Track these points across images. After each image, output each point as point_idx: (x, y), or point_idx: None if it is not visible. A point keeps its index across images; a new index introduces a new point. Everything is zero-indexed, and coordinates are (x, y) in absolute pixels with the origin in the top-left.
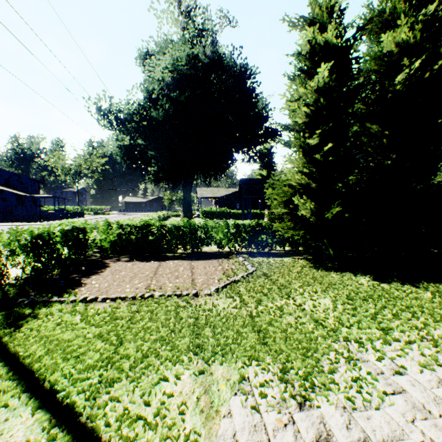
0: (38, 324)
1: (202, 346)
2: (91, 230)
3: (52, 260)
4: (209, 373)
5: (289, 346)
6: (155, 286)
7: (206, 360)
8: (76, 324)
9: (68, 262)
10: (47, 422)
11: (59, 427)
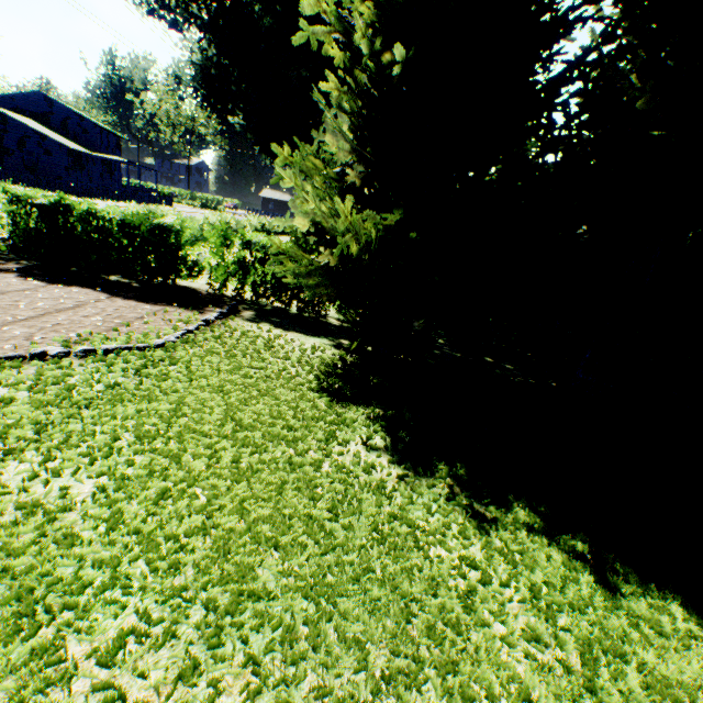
0: None
1: None
2: None
3: None
4: None
5: None
6: None
7: None
8: None
9: None
10: None
11: None
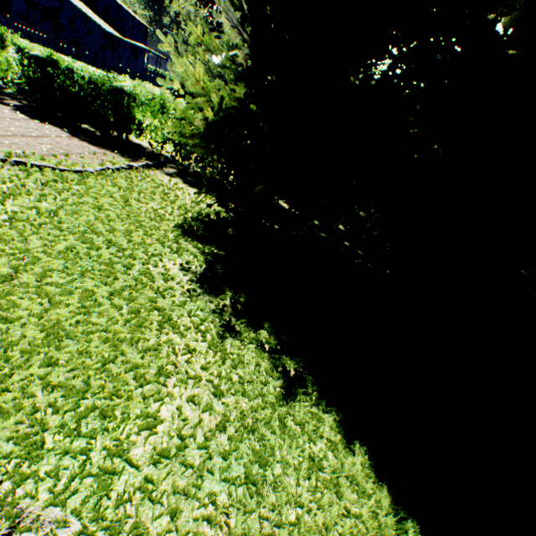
0: None
1: None
2: None
3: None
4: None
5: None
6: None
7: None
8: None
9: None
10: None
11: None
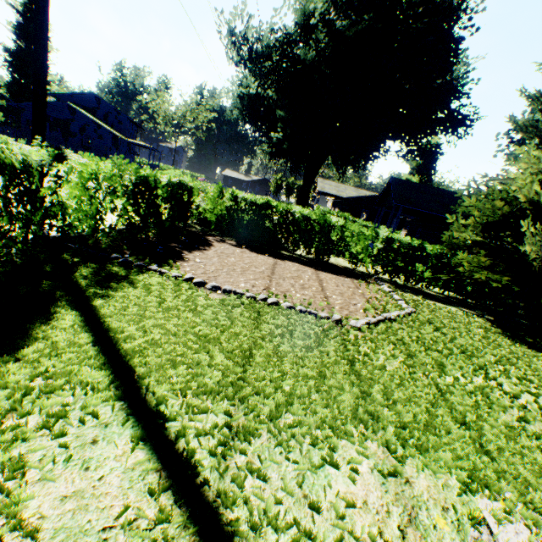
0: (135, 295)
1: (376, 418)
2: (198, 193)
3: (151, 216)
4: (403, 479)
5: (540, 479)
6: (276, 290)
7: (393, 450)
8: (182, 312)
9: (167, 225)
10: (153, 473)
11: (174, 497)
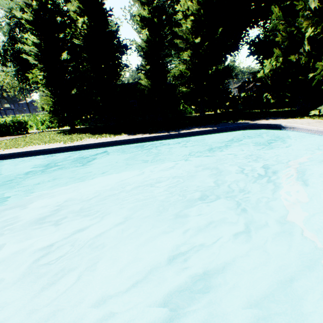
0: None
1: None
2: None
3: None
4: None
5: None
6: None
7: None
8: None
9: None
10: None
11: None
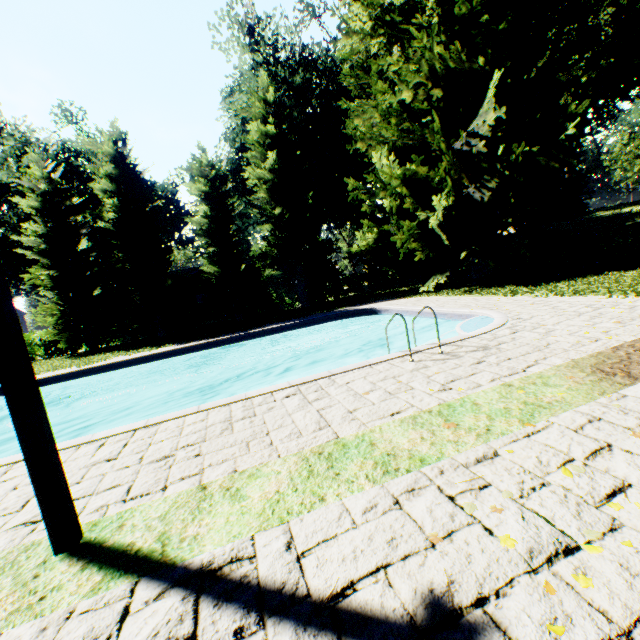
0: None
1: None
2: None
3: None
4: None
5: None
6: None
7: None
8: None
9: None
10: None
11: None
